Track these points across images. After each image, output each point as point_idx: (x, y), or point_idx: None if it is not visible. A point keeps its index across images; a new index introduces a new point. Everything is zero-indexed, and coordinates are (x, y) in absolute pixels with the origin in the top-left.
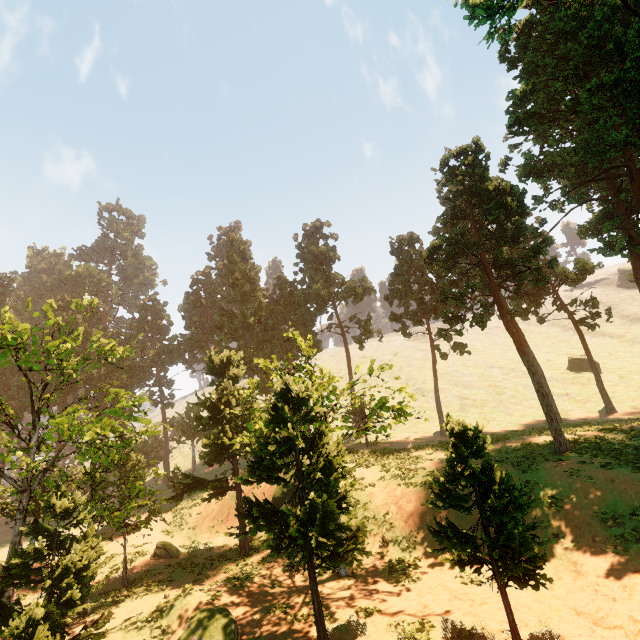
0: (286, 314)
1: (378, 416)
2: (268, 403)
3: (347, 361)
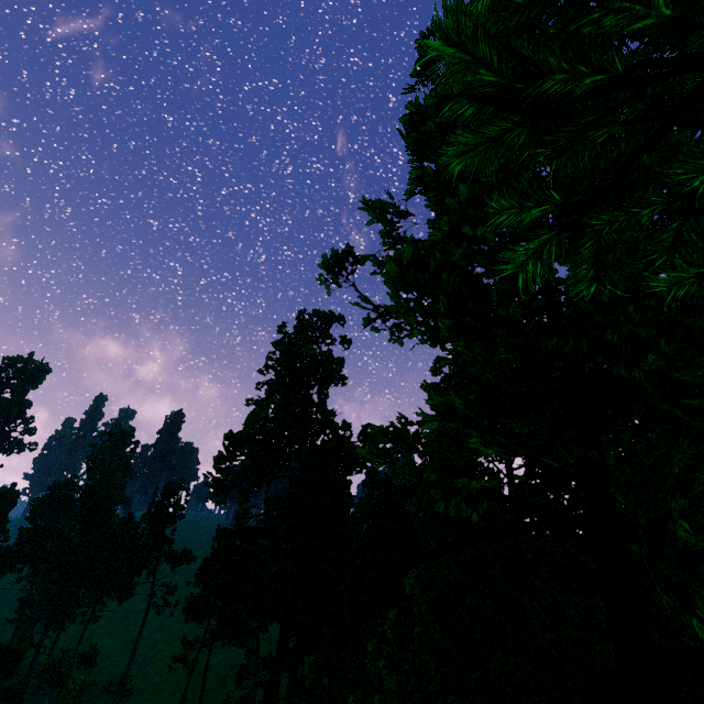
0: (113, 561)
1: (132, 693)
2: (43, 667)
3: (143, 620)
